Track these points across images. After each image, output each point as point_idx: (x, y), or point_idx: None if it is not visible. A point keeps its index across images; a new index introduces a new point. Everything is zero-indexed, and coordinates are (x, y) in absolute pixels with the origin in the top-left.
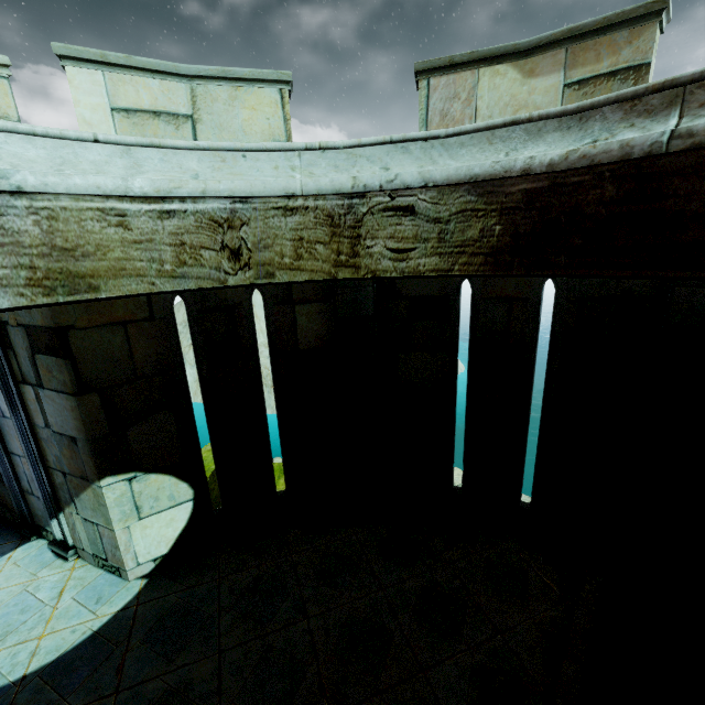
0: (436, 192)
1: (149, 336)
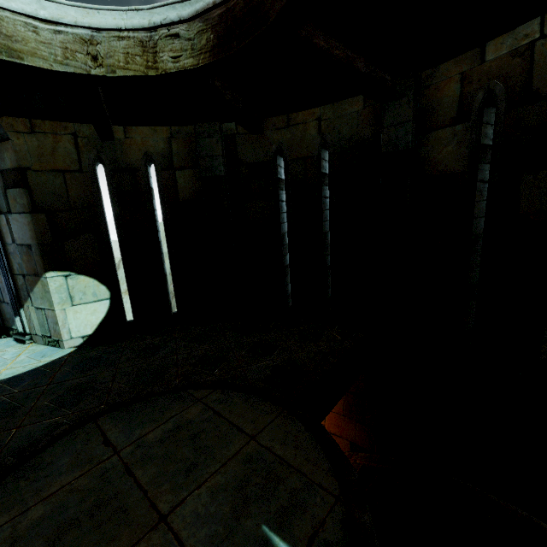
0: (187, 25)
1: (79, 182)
